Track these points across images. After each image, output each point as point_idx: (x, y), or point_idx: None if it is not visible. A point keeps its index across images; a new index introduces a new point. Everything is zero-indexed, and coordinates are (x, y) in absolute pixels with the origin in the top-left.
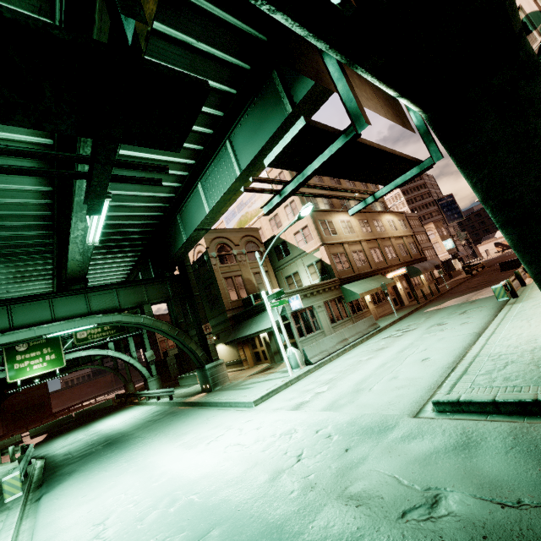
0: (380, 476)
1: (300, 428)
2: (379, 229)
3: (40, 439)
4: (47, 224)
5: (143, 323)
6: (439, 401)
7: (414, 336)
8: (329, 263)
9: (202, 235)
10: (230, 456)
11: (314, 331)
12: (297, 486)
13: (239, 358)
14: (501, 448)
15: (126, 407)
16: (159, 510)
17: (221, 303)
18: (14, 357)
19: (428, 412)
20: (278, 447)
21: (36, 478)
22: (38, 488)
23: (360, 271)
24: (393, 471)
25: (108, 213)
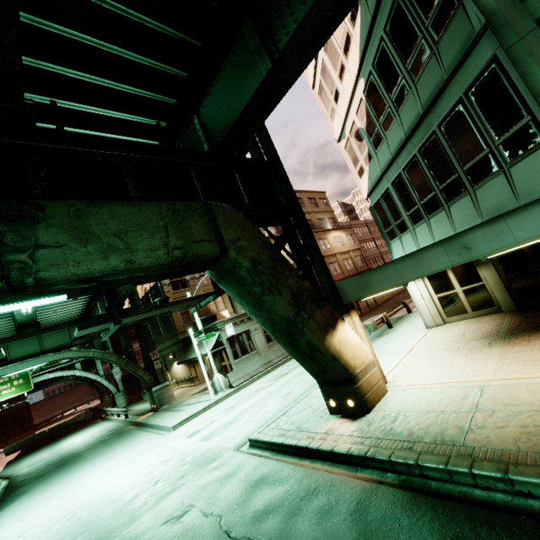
0: (179, 497)
1: (177, 456)
2: (325, 247)
3: (13, 456)
4: None
5: (93, 356)
6: (250, 439)
7: None
8: None
9: None
10: (124, 480)
11: (250, 352)
12: (139, 505)
13: (191, 376)
14: (240, 478)
15: (94, 422)
16: (60, 524)
17: (174, 326)
18: None
19: (246, 446)
20: (153, 473)
21: None
22: None
23: None
24: (187, 493)
25: None
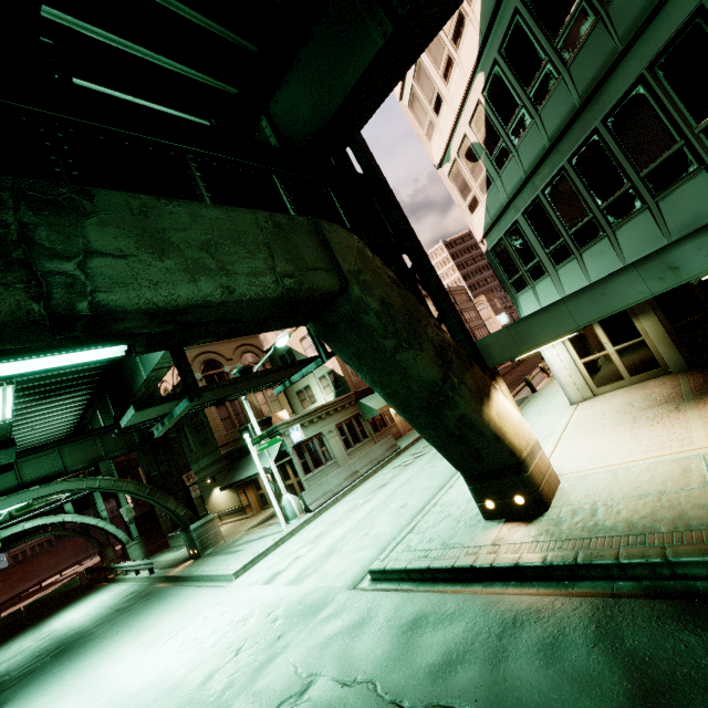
0: (287, 666)
1: (258, 610)
2: None
3: None
4: None
5: (99, 486)
6: (372, 570)
7: (417, 467)
8: (342, 374)
9: (165, 372)
10: (180, 656)
11: (325, 463)
12: (220, 687)
13: (241, 505)
14: (380, 624)
15: (97, 586)
16: None
17: (212, 437)
18: None
19: (366, 581)
20: (227, 639)
21: None
22: None
23: None
24: (298, 659)
25: None
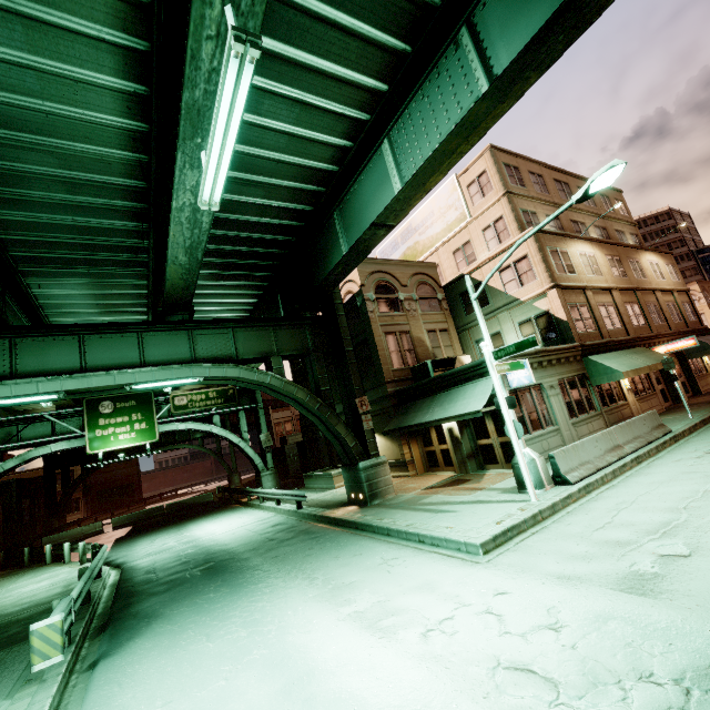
0: None
1: None
2: (638, 274)
3: (122, 532)
4: (140, 208)
5: (269, 384)
6: None
7: None
8: (563, 318)
9: (378, 240)
10: None
11: (544, 427)
12: None
13: (402, 458)
14: None
15: (231, 506)
16: None
17: (377, 370)
18: (97, 420)
19: None
20: None
21: (102, 608)
22: (99, 632)
23: (611, 338)
24: None
25: (231, 196)
